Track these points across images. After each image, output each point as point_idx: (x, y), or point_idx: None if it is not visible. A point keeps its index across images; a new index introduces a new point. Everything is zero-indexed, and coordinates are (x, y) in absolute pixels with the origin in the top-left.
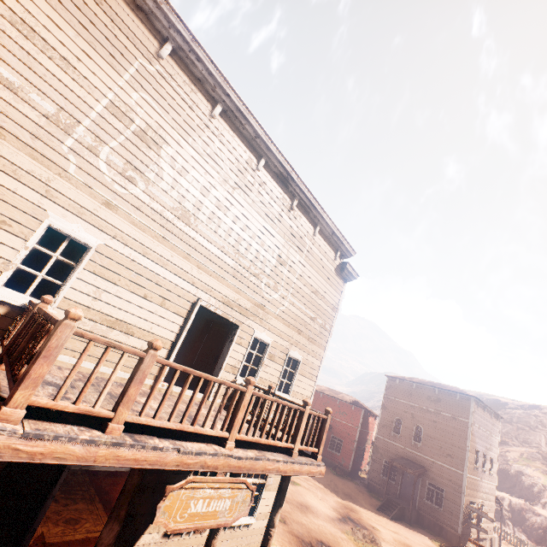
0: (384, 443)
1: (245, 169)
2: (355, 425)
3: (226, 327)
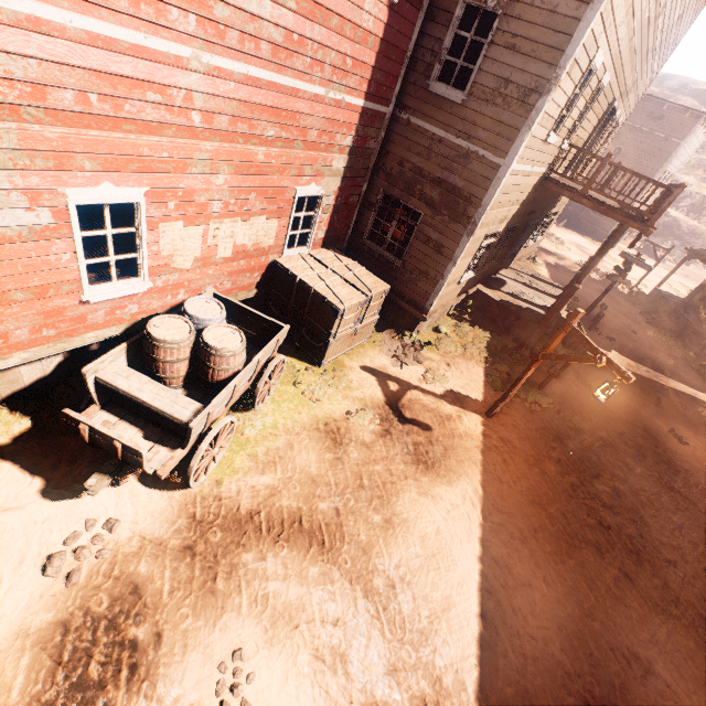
0: None
1: None
2: None
3: None
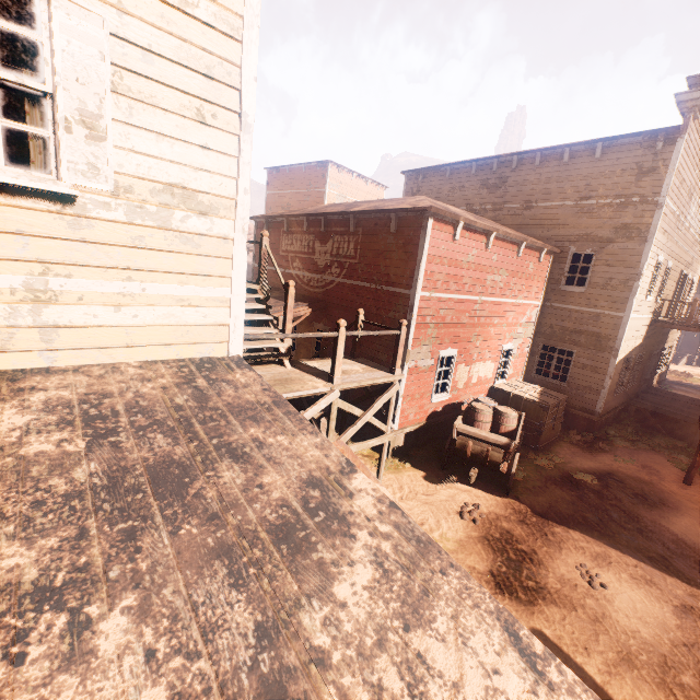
0: None
1: None
2: None
3: None
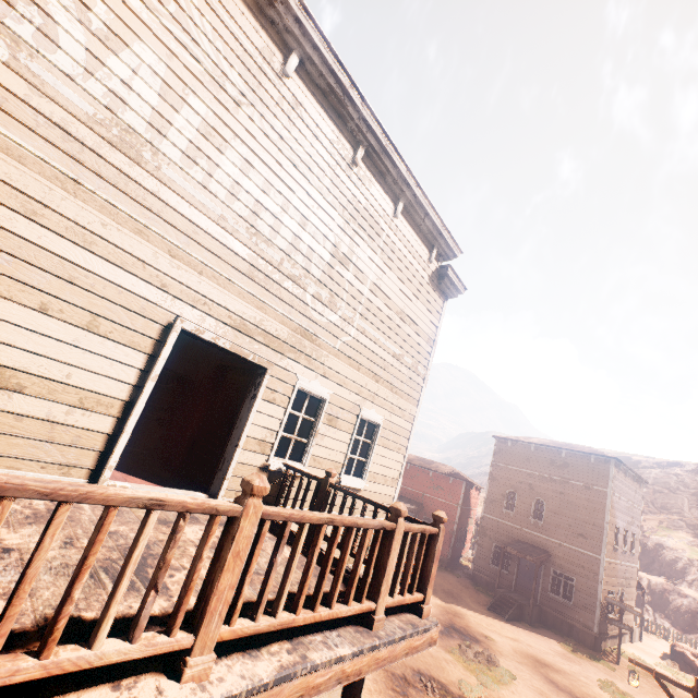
0: (493, 523)
1: (260, 68)
2: (454, 502)
3: (249, 374)
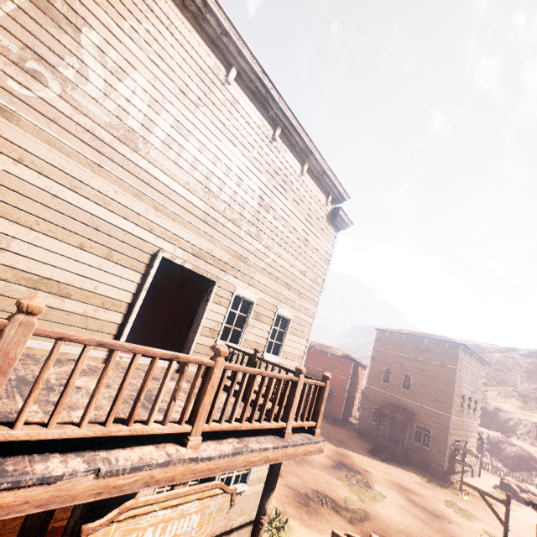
0: (373, 391)
1: (211, 80)
2: (345, 376)
3: (202, 285)
